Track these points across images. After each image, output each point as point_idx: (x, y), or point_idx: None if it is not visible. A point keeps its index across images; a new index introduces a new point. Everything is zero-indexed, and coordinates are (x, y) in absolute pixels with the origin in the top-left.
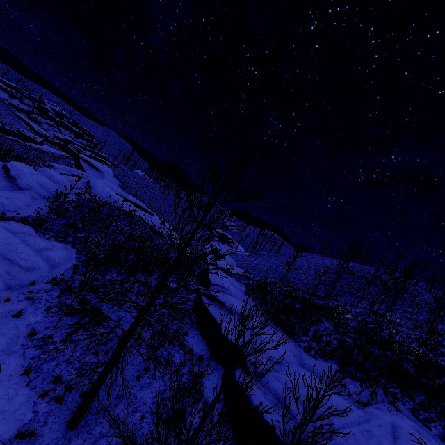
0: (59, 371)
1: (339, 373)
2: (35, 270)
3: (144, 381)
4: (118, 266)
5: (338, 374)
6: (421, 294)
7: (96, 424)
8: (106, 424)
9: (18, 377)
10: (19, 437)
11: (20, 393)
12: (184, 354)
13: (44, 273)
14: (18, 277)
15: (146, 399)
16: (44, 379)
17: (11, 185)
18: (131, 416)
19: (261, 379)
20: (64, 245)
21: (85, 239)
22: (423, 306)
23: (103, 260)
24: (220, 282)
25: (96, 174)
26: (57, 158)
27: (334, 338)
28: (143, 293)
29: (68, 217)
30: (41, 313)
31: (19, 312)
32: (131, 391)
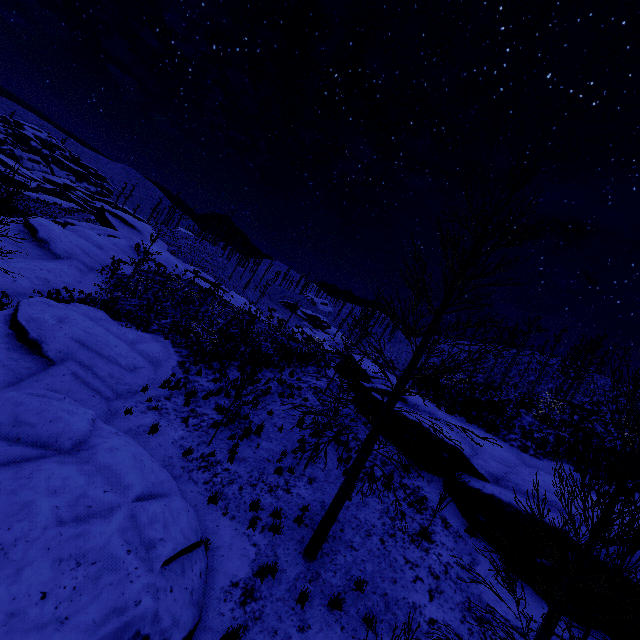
0: (249, 496)
1: (575, 472)
2: (138, 370)
3: (356, 500)
4: (234, 361)
5: (575, 474)
6: (596, 379)
7: (334, 553)
8: (345, 552)
9: (205, 507)
10: (260, 574)
11: (222, 525)
12: (383, 466)
13: (150, 374)
14: (124, 380)
15: (372, 520)
16: (238, 506)
17: (44, 252)
18: (368, 541)
19: (505, 484)
20: (151, 335)
21: (174, 326)
22: (602, 395)
23: (212, 354)
24: (379, 374)
25: (134, 235)
26: (69, 212)
27: (549, 433)
28: (288, 394)
29: (139, 296)
30: (179, 427)
31: (155, 426)
32: (348, 512)
